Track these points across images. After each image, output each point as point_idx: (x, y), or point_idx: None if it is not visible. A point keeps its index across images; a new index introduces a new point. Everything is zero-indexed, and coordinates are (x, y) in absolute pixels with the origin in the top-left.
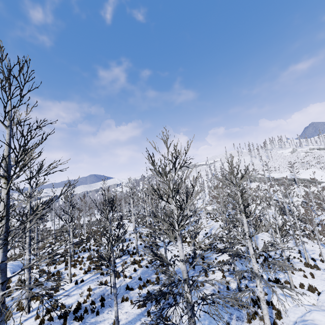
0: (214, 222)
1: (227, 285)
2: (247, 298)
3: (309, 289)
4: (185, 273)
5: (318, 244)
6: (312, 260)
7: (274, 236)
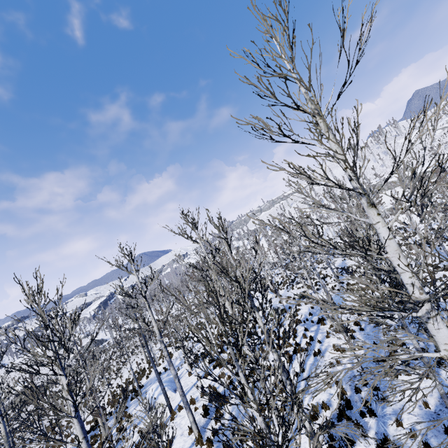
0: None
1: None
2: None
3: None
4: None
5: None
6: None
7: None
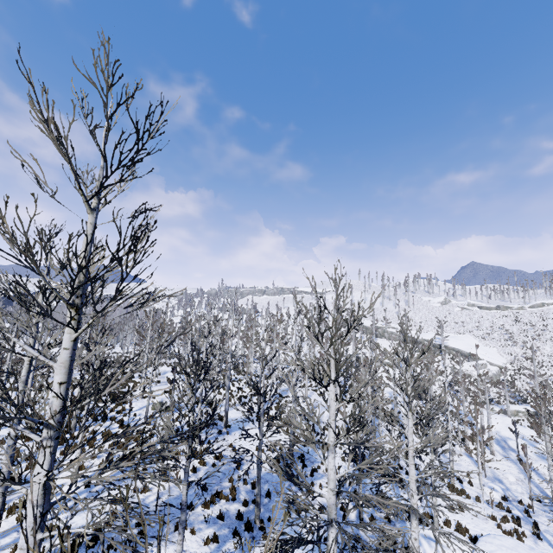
0: (317, 396)
1: (396, 536)
2: (373, 538)
3: (458, 530)
4: (334, 510)
5: (477, 461)
6: (457, 480)
7: None
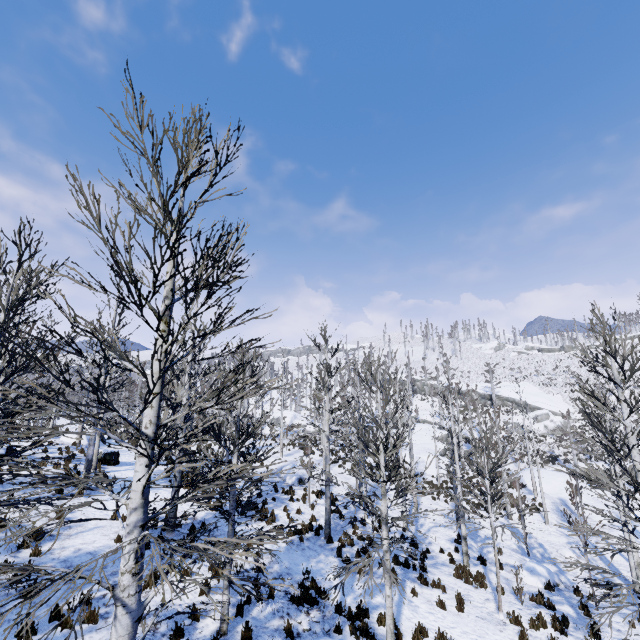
0: (302, 454)
1: None
2: None
3: None
4: None
5: (486, 517)
6: (478, 561)
7: (415, 498)
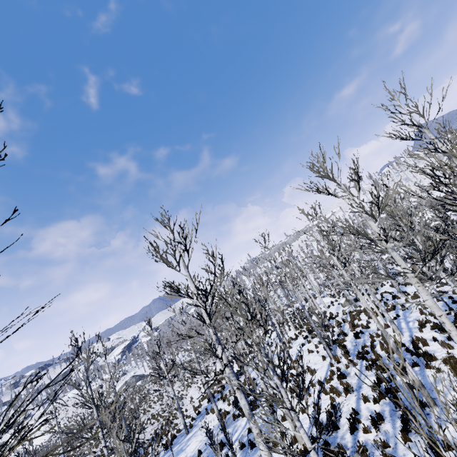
0: (417, 263)
1: None
2: None
3: None
4: None
5: None
6: None
7: None
